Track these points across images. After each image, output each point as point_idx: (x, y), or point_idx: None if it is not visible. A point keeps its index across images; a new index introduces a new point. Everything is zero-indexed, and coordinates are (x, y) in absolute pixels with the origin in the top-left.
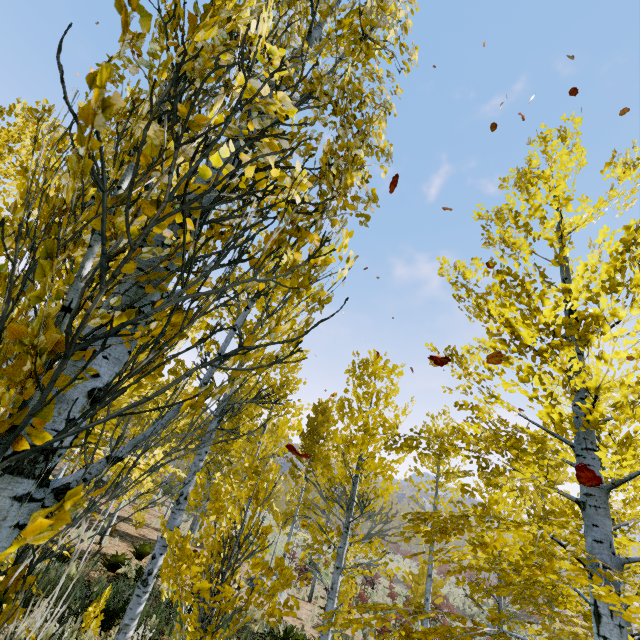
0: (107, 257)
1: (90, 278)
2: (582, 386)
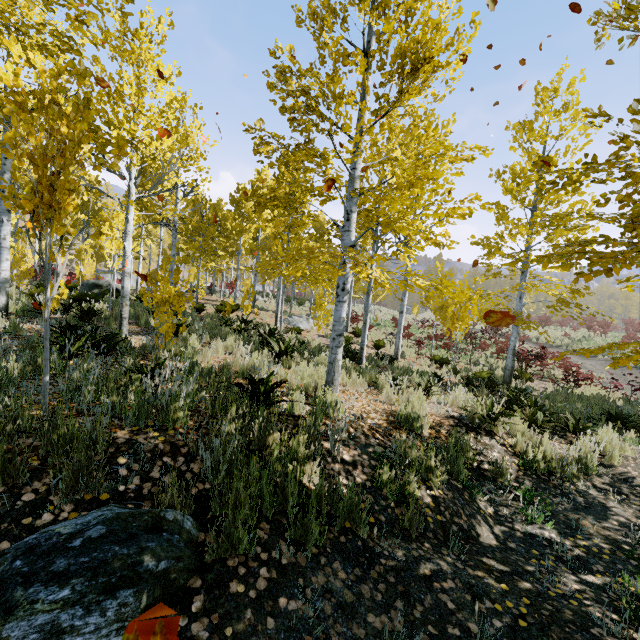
0: None
1: None
2: None
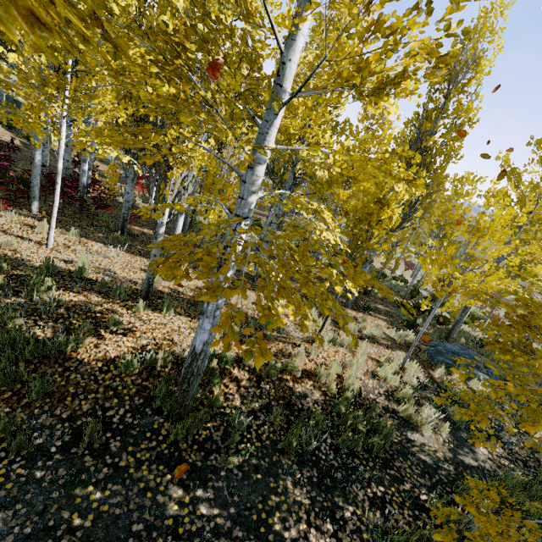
0: (403, 218)
1: (402, 220)
2: (517, 215)
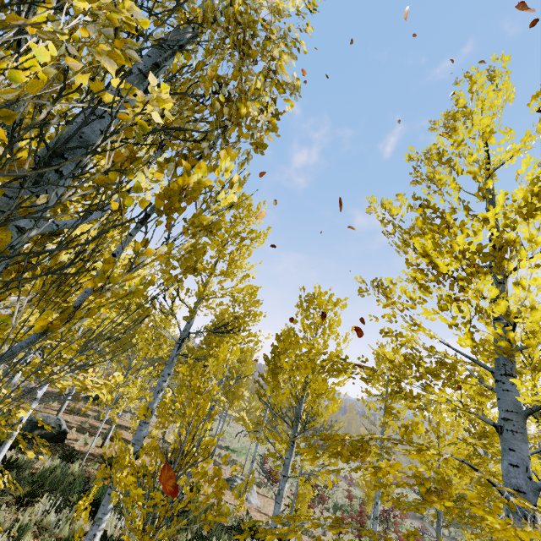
0: None
1: None
2: (500, 313)
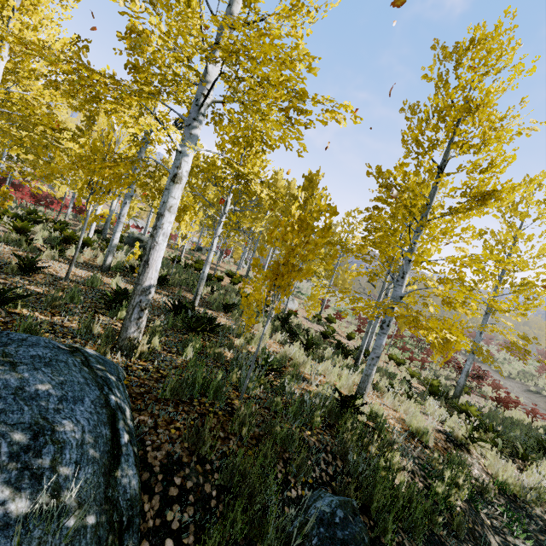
0: None
1: None
2: None
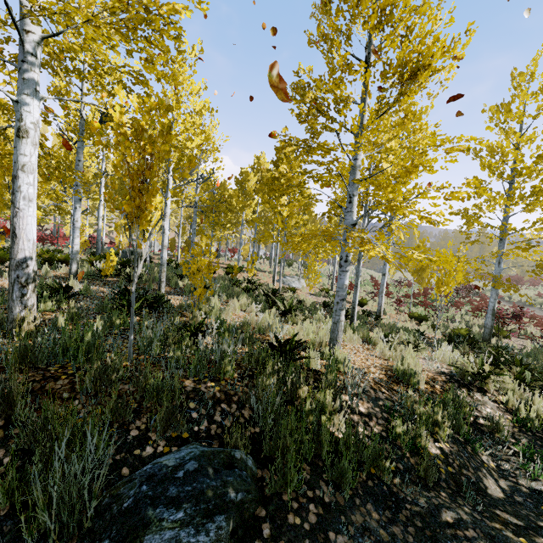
0: None
1: None
2: None
